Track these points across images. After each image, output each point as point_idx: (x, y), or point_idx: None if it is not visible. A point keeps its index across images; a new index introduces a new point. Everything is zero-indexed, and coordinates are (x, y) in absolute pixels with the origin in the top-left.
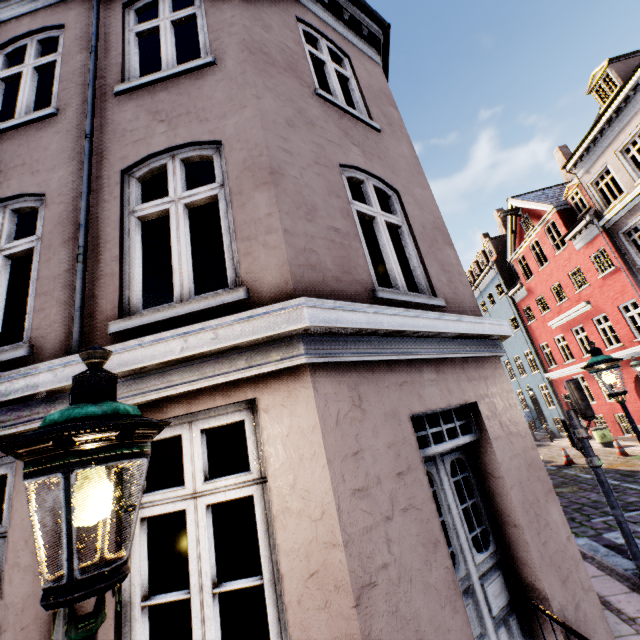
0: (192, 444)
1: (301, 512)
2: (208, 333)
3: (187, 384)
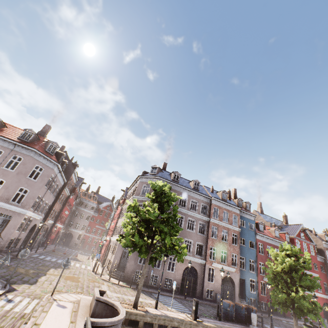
0: None
1: None
2: None
3: None
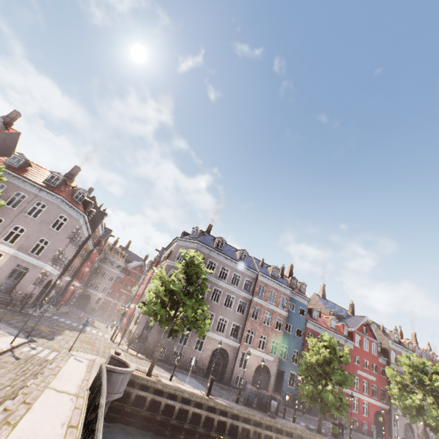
0: None
1: (1, 262)
2: (7, 247)
3: (2, 249)
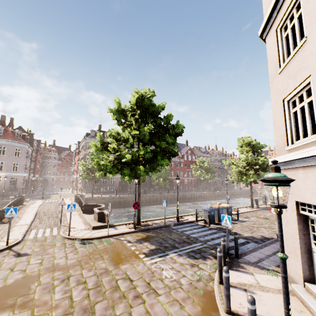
0: None
1: (3, 180)
2: (1, 173)
3: None
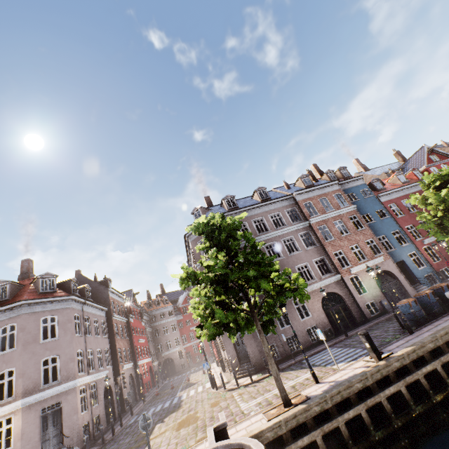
0: (5, 421)
1: (17, 427)
2: (8, 406)
3: (4, 413)
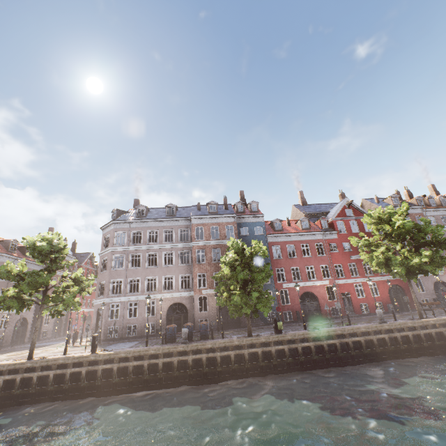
0: None
1: None
2: None
3: None
